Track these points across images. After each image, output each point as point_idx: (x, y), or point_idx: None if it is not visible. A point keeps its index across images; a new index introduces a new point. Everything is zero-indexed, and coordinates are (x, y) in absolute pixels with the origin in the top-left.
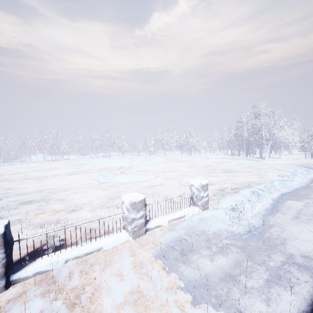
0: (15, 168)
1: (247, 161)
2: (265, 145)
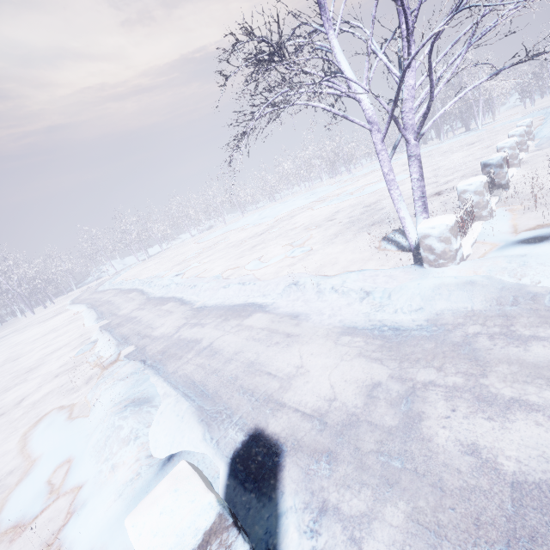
0: (152, 267)
1: (462, 136)
2: (474, 109)
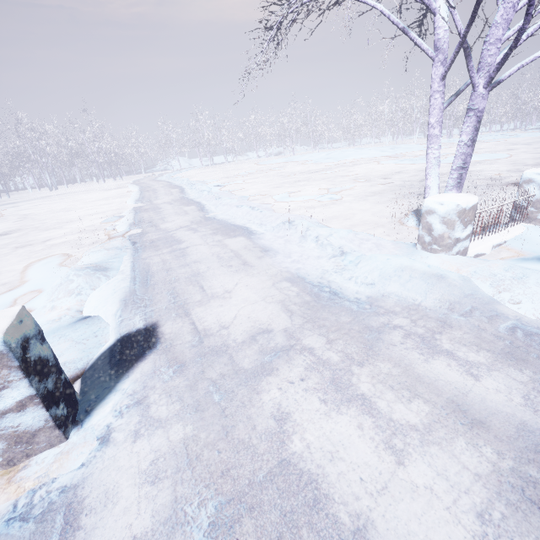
0: (208, 173)
1: None
2: None
